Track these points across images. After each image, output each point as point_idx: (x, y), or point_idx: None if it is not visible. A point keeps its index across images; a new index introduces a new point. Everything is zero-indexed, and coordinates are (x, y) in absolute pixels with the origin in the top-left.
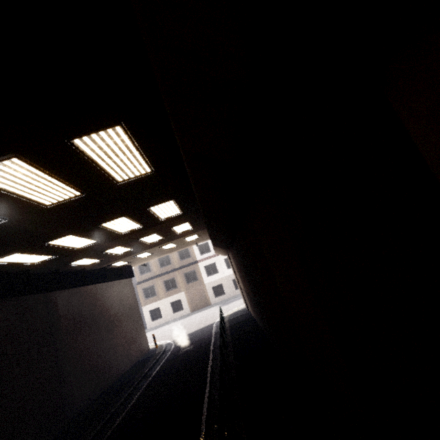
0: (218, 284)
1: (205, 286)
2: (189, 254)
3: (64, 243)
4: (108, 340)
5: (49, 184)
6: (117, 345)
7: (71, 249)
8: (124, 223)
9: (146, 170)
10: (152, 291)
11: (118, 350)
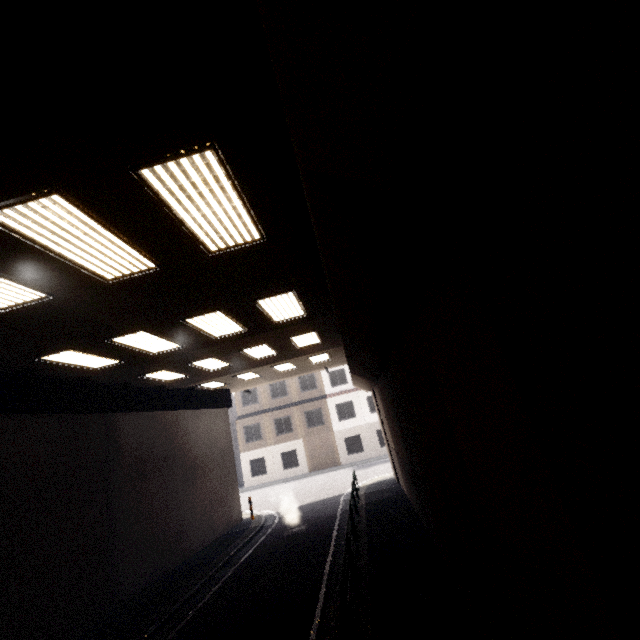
0: (355, 435)
1: (334, 435)
2: (315, 384)
3: (134, 343)
4: (184, 496)
5: (108, 245)
6: (195, 505)
7: (144, 354)
8: (219, 322)
9: (254, 235)
10: (256, 432)
11: (196, 514)
